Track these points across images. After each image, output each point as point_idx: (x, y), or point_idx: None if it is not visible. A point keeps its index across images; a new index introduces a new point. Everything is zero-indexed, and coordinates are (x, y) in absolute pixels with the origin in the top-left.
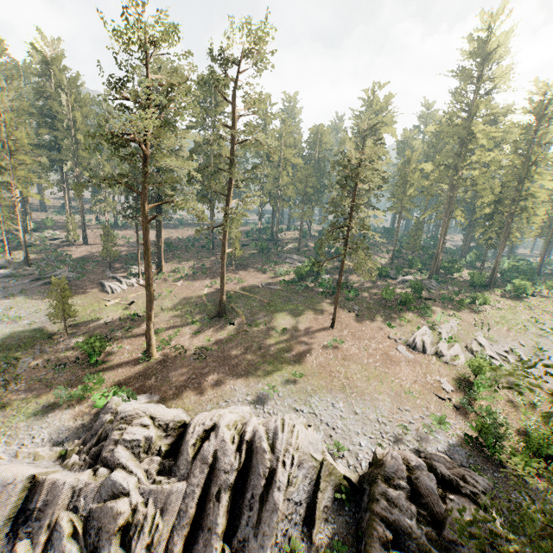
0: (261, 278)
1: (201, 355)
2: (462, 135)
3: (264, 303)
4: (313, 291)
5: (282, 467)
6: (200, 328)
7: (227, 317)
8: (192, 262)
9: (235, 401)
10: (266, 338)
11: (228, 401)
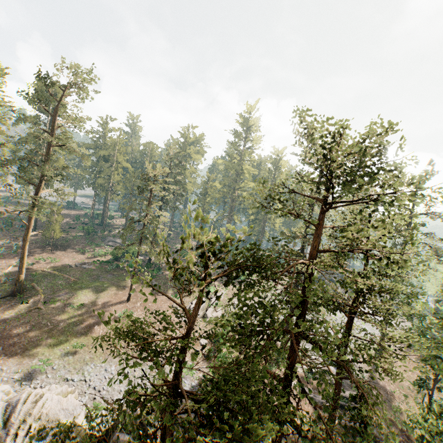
0: (78, 258)
1: None
2: (237, 169)
3: (71, 281)
4: (123, 270)
5: (14, 440)
6: None
7: (22, 296)
8: (4, 240)
9: None
10: (60, 314)
11: None
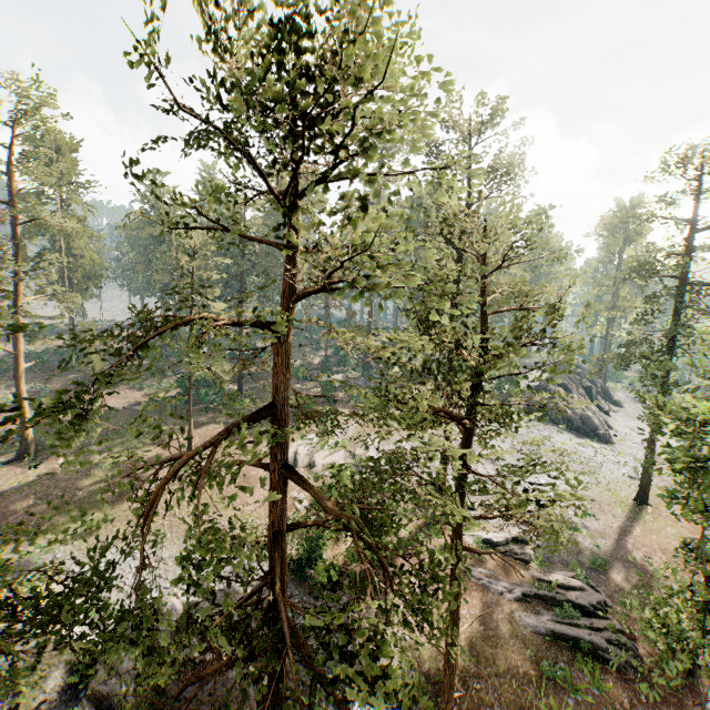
0: (130, 397)
1: None
2: None
3: (110, 431)
4: (195, 407)
5: None
6: None
7: (32, 458)
8: (32, 384)
9: None
10: (81, 479)
11: None
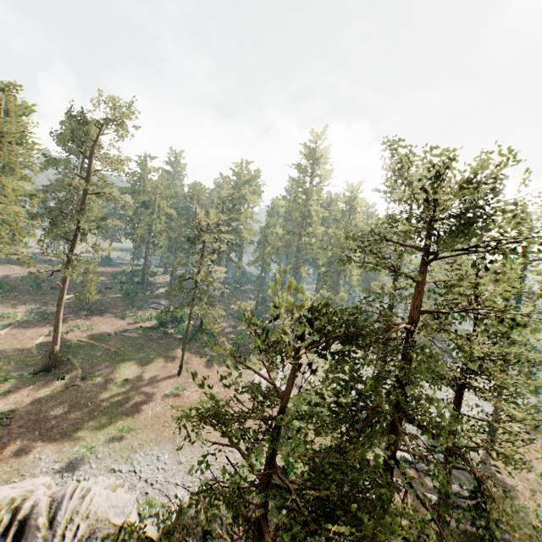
0: (117, 324)
1: (5, 421)
2: (303, 211)
3: (111, 352)
4: (171, 338)
5: None
6: (16, 387)
7: (57, 371)
8: (33, 305)
9: (36, 473)
10: (101, 392)
11: (26, 474)
